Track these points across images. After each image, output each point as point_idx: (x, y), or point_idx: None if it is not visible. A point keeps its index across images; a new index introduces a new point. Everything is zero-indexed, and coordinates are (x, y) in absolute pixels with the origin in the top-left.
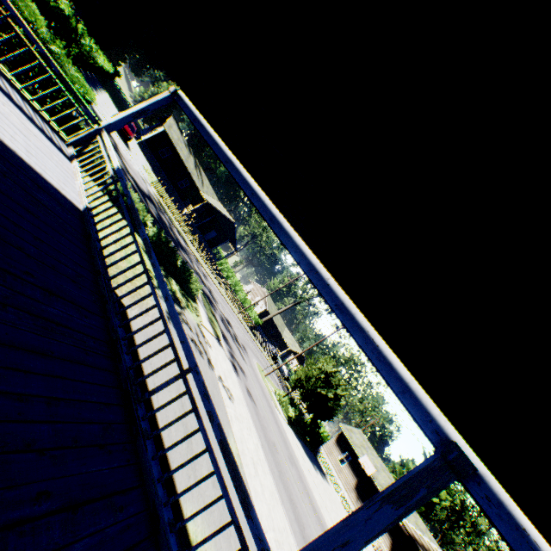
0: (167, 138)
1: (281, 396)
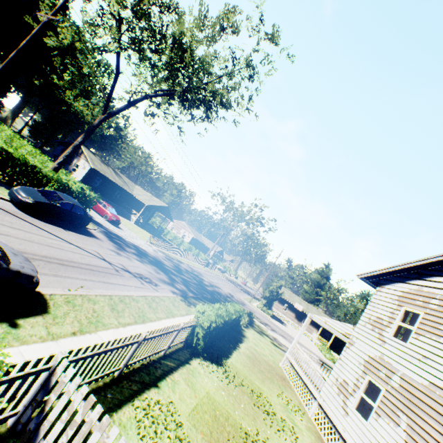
0: (95, 171)
1: (262, 308)
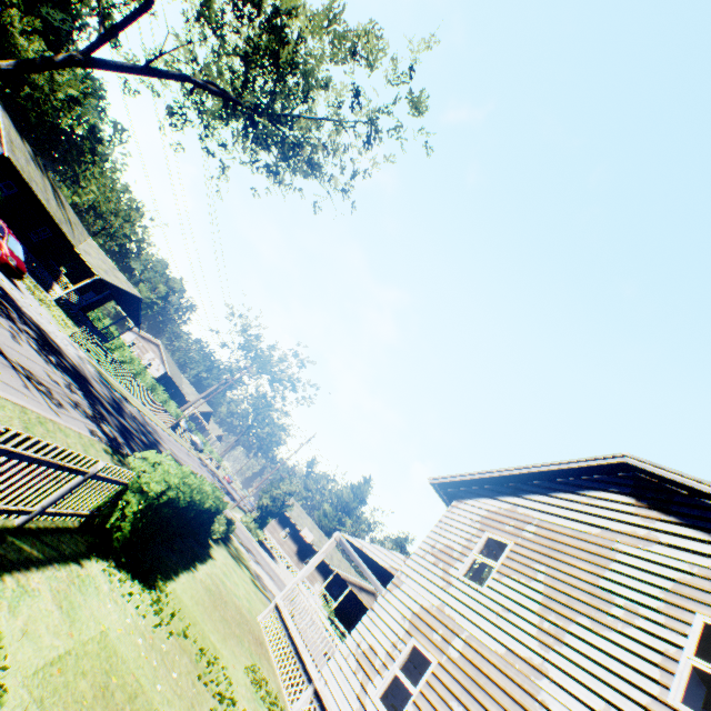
0: (8, 166)
1: (250, 523)
